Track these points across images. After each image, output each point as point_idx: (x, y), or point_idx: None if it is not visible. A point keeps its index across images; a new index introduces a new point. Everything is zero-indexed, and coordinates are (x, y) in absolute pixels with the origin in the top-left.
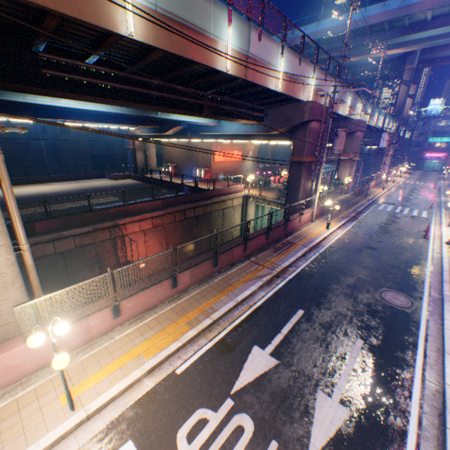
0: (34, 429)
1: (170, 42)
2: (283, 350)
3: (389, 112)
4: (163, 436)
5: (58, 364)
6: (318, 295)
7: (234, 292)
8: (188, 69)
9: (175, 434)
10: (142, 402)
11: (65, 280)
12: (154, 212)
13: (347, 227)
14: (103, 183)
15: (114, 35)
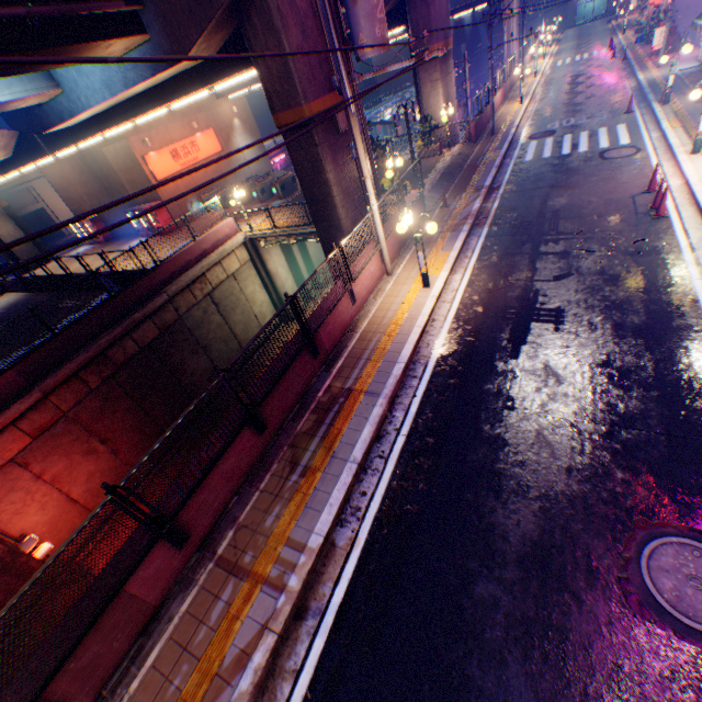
0: None
1: None
2: None
3: None
4: None
5: None
6: (439, 694)
7: None
8: None
9: None
10: None
11: None
12: (6, 412)
13: (473, 253)
14: None
15: None
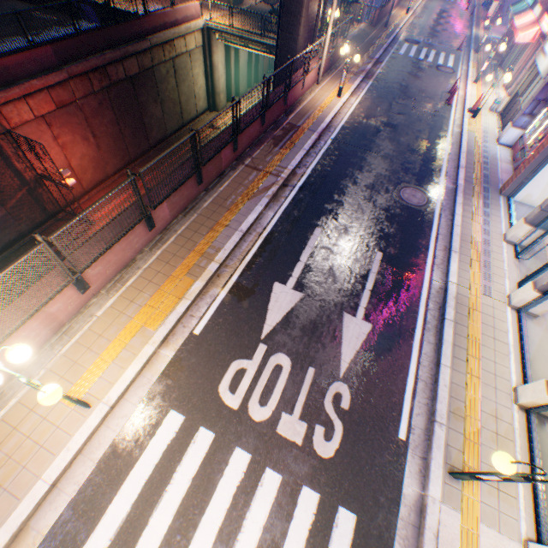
0: (51, 439)
1: None
2: (306, 281)
3: None
4: (205, 397)
5: (50, 401)
6: (336, 206)
7: (236, 220)
8: None
9: (217, 391)
10: (168, 374)
11: None
12: (46, 77)
13: (363, 91)
14: None
15: None
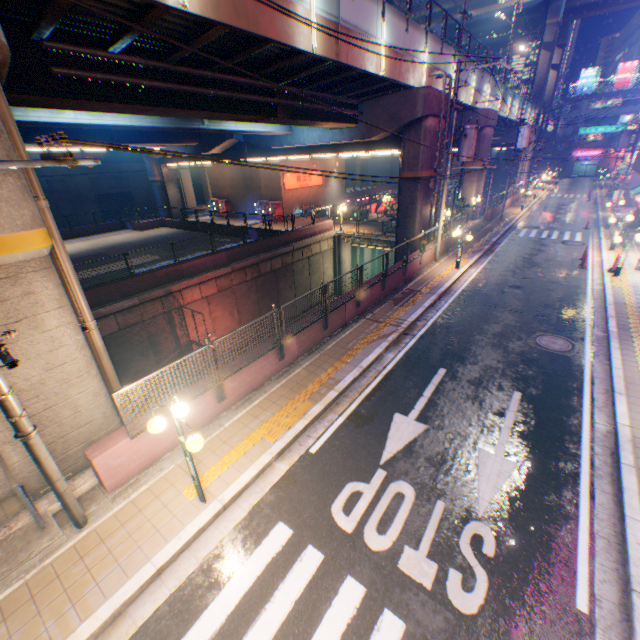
0: (167, 525)
1: (235, 12)
2: (430, 414)
3: (526, 94)
4: (316, 514)
5: (195, 445)
6: (460, 350)
7: (356, 358)
8: (258, 51)
9: (329, 510)
10: (280, 486)
11: None
12: (217, 270)
13: (482, 264)
14: (126, 238)
15: (160, 7)
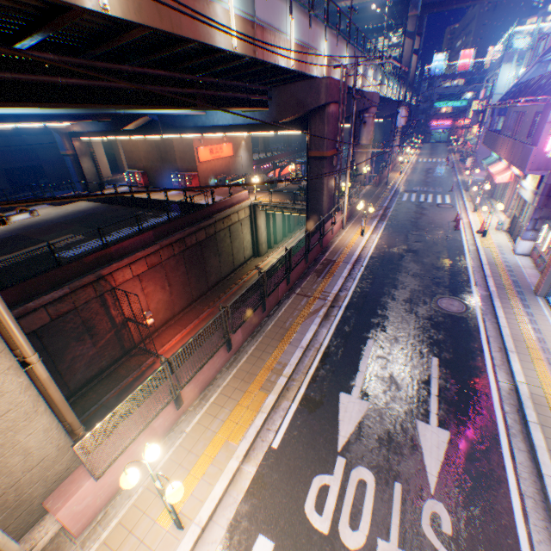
0: None
1: (158, 13)
2: (370, 389)
3: (397, 76)
4: (292, 518)
5: (176, 497)
6: (381, 319)
7: (296, 338)
8: (180, 49)
9: (303, 511)
10: (252, 492)
11: (49, 365)
12: (146, 249)
13: (380, 229)
14: (43, 214)
15: (77, 9)
